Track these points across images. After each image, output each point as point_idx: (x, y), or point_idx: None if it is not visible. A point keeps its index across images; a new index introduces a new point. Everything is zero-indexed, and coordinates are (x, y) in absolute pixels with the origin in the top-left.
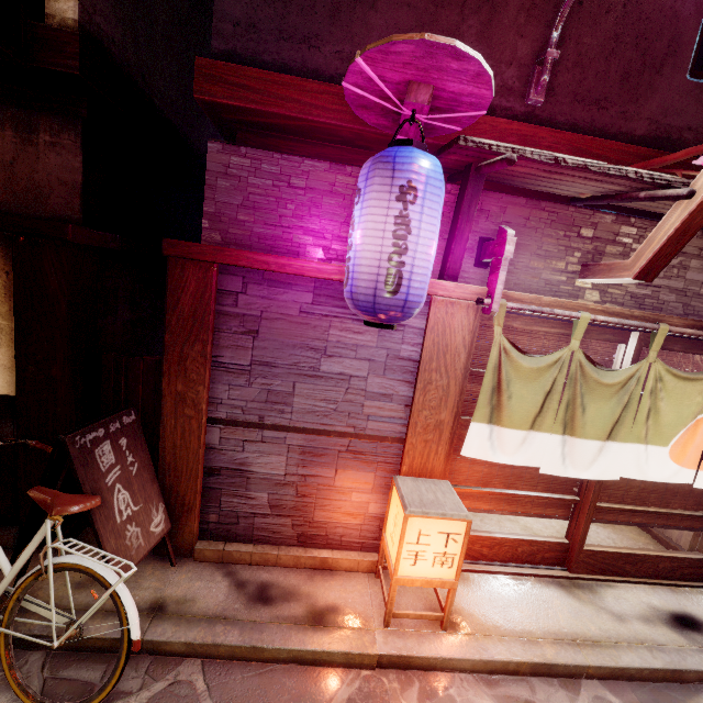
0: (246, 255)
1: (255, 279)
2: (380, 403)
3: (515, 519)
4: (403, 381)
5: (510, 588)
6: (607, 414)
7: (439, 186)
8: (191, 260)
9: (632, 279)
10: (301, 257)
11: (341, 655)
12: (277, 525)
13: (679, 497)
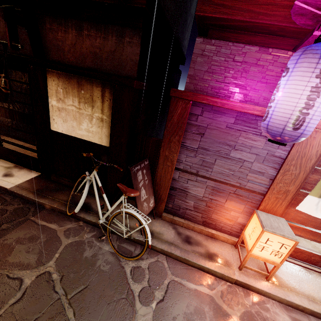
0: (207, 98)
1: (207, 109)
2: (256, 175)
3: (309, 241)
4: (272, 167)
5: (303, 273)
6: None
7: None
8: (181, 99)
9: None
10: (231, 99)
11: (219, 273)
12: (195, 215)
13: None
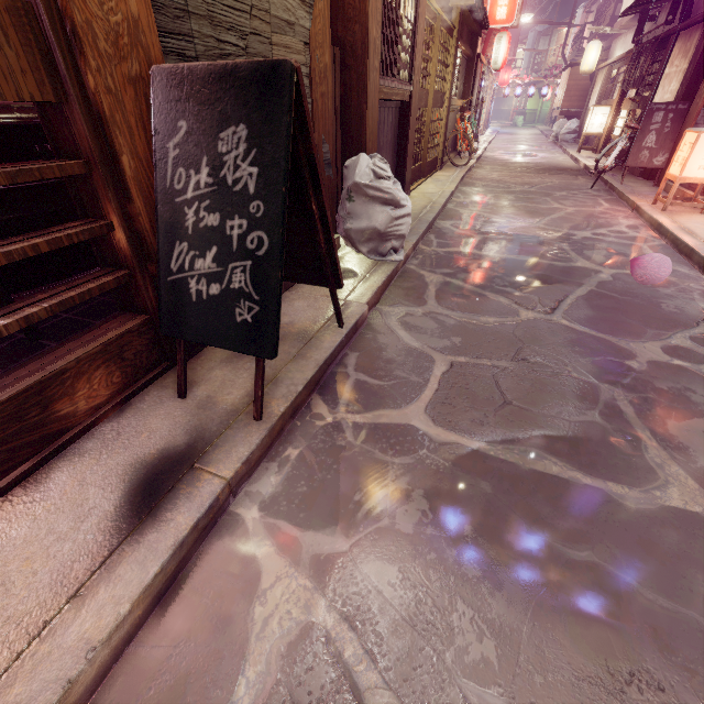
0: None
1: None
2: None
3: None
4: None
5: None
6: None
7: None
8: None
9: None
10: None
11: (631, 201)
12: None
13: None
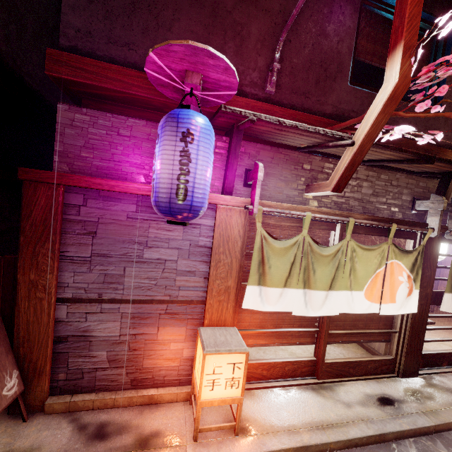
0: (85, 179)
1: (93, 196)
2: (187, 277)
3: (285, 348)
4: (202, 261)
5: (281, 396)
6: (328, 274)
7: (209, 133)
8: (42, 183)
9: (330, 192)
10: (128, 181)
11: None
12: (114, 375)
13: (374, 321)
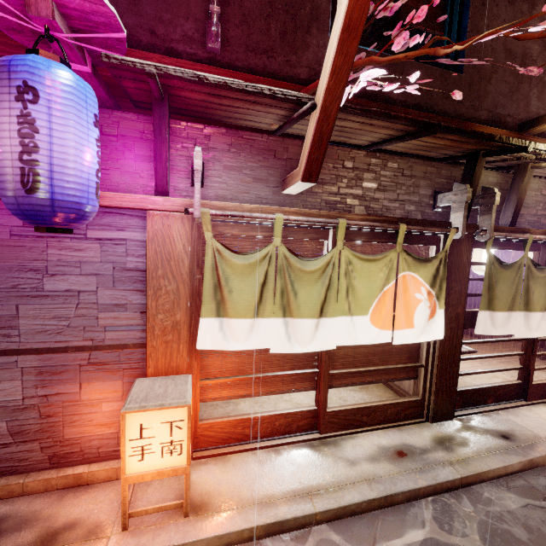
0: None
1: None
2: (115, 314)
3: (290, 399)
4: (135, 290)
5: (266, 459)
6: (316, 296)
7: (69, 90)
8: None
9: (301, 182)
10: None
11: None
12: (23, 452)
13: (394, 355)
